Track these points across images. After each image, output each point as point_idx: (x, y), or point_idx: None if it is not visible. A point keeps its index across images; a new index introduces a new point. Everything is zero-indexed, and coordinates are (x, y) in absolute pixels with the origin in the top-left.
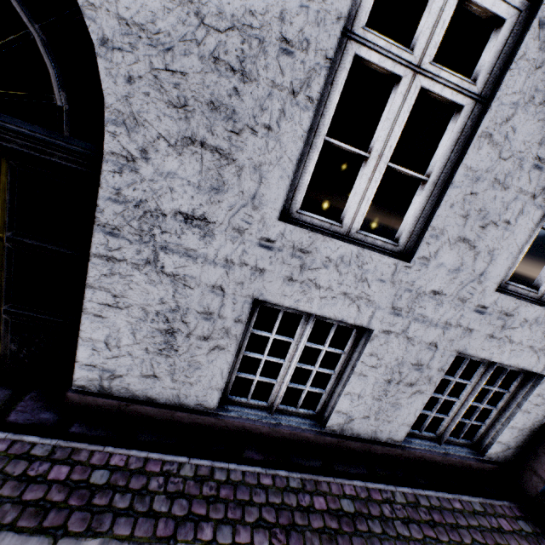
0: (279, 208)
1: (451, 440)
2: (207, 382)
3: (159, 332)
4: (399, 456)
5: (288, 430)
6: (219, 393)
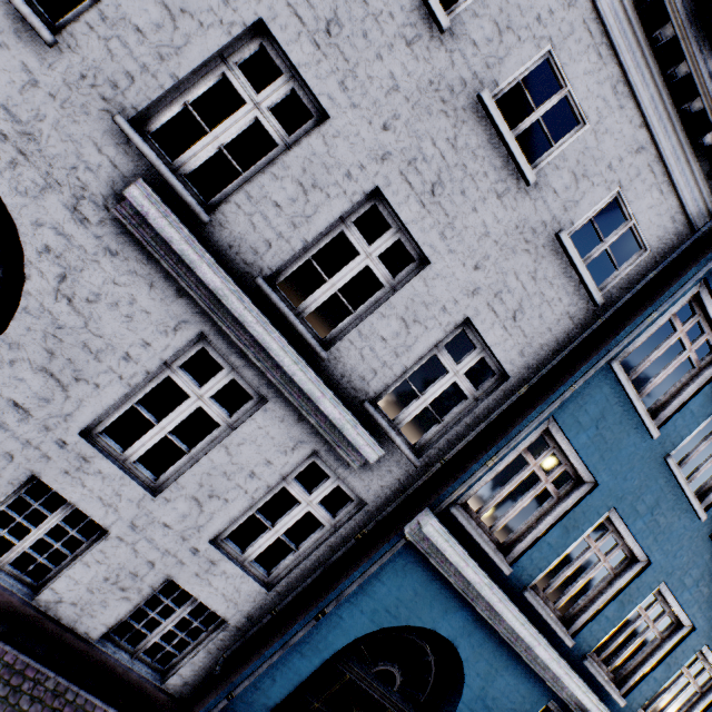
0: (83, 427)
1: (146, 660)
2: None
3: None
4: (87, 653)
5: None
6: None
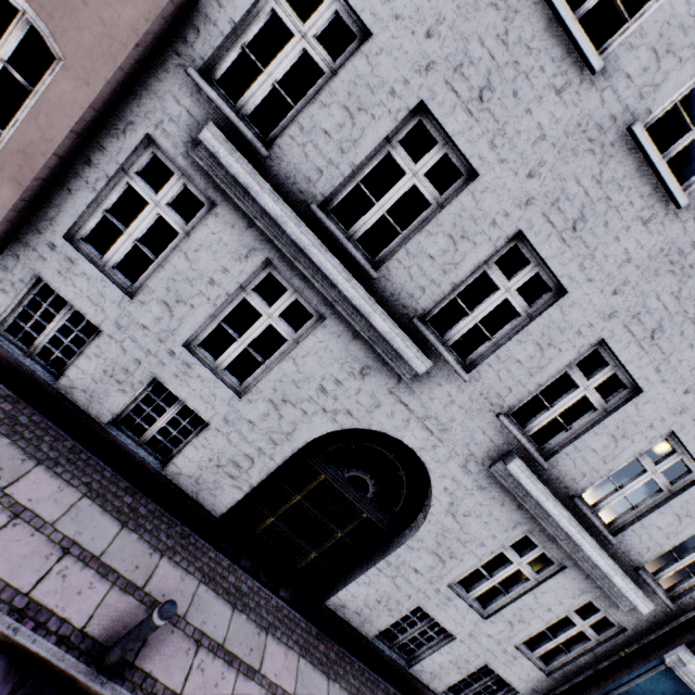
0: (450, 582)
1: None
2: (377, 626)
3: (375, 599)
4: None
5: (395, 662)
6: (378, 632)
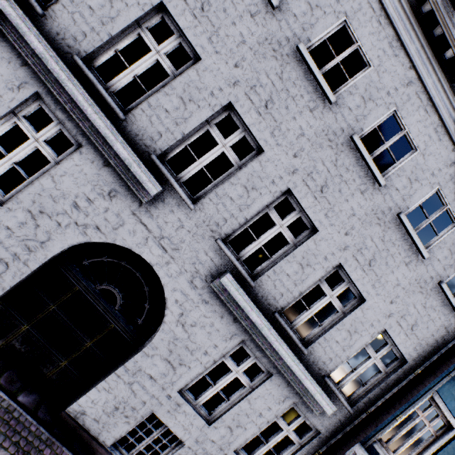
0: (179, 388)
1: None
2: (114, 433)
3: (113, 406)
4: None
5: None
6: (115, 440)
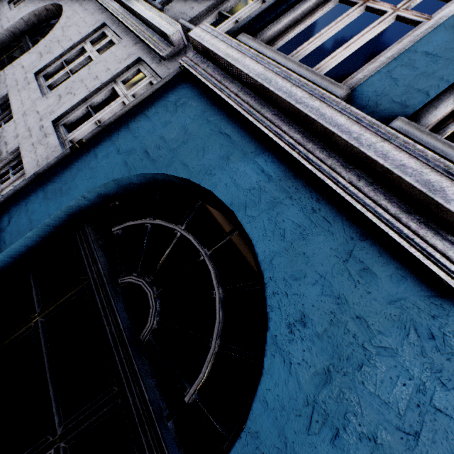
0: (37, 71)
1: None
2: None
3: None
4: None
5: None
6: None
